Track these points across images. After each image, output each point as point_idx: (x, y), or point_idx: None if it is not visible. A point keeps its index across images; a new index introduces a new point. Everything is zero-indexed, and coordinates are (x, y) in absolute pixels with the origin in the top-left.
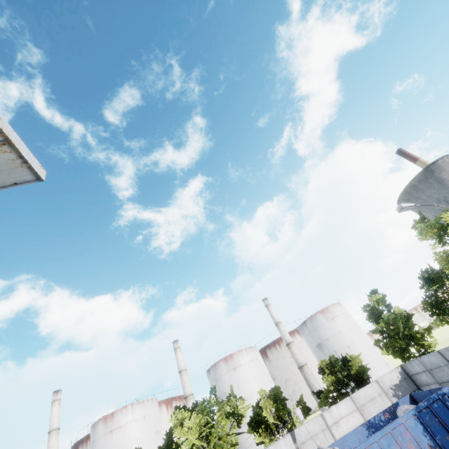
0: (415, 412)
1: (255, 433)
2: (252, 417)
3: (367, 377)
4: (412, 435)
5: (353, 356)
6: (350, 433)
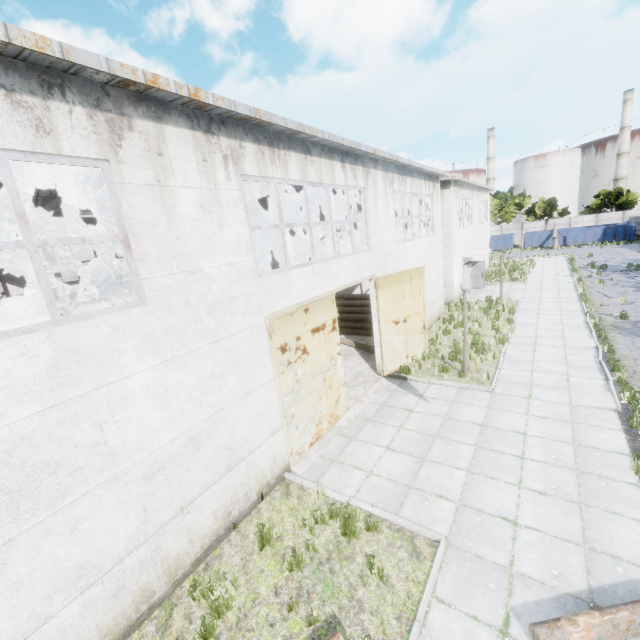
0: (605, 228)
1: (526, 215)
2: (529, 208)
3: (630, 208)
4: (594, 234)
5: (631, 193)
6: (574, 228)
